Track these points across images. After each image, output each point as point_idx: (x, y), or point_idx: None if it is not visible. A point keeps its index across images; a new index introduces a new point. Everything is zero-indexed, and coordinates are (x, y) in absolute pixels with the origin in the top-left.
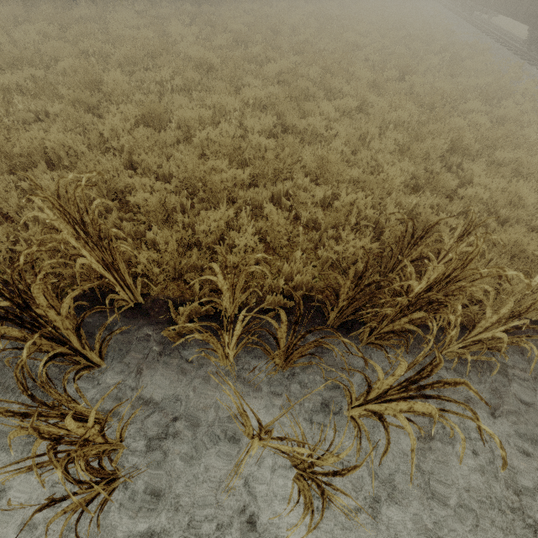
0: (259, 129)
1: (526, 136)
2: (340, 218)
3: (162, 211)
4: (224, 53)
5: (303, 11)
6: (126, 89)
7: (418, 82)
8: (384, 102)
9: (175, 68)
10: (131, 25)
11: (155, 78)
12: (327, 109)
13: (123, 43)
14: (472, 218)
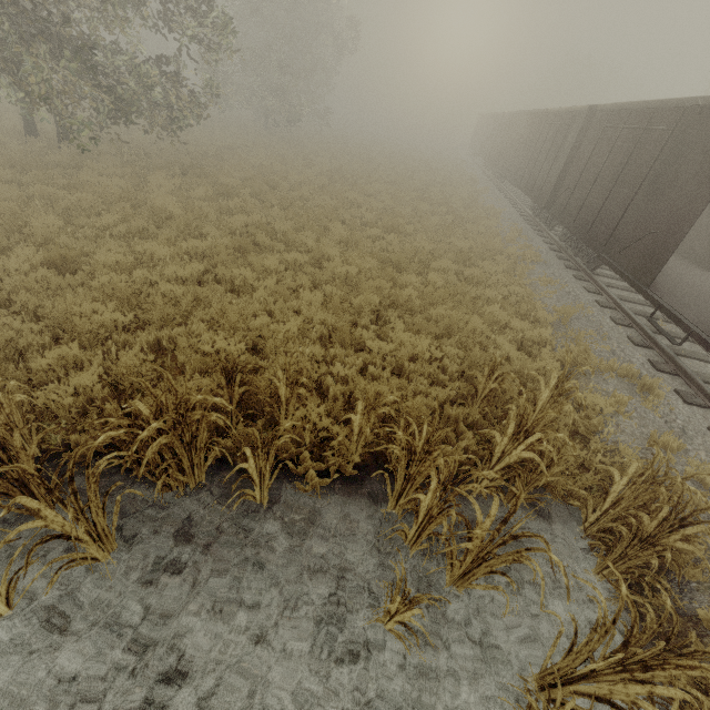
0: (164, 276)
1: (486, 295)
2: (211, 364)
3: (16, 350)
4: (192, 204)
5: (321, 169)
6: (52, 232)
7: (394, 241)
8: (338, 258)
9: (125, 215)
10: (108, 173)
11: (97, 224)
12: (269, 261)
13: (82, 189)
14: (373, 369)
